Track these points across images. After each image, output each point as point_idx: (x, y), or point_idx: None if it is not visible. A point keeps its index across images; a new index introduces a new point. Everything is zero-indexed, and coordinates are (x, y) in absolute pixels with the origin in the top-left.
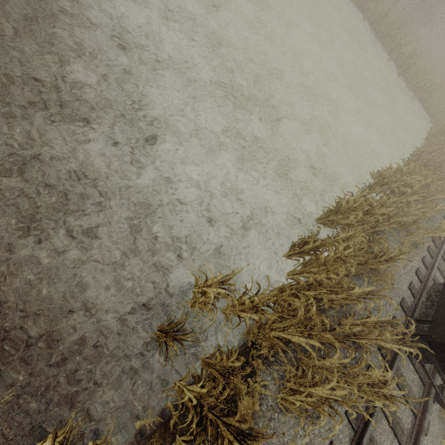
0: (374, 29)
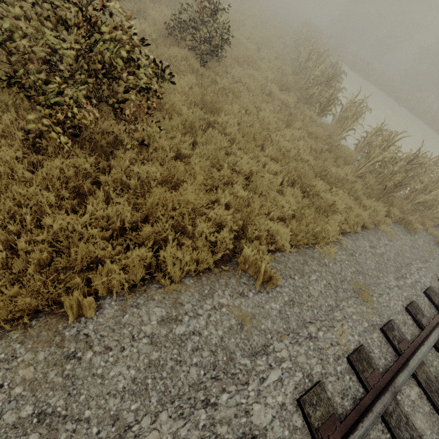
0: (420, 119)
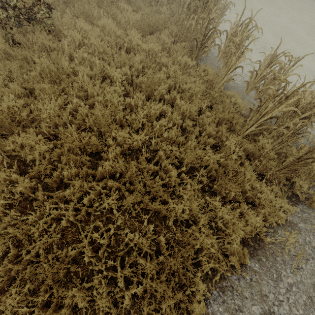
0: None
